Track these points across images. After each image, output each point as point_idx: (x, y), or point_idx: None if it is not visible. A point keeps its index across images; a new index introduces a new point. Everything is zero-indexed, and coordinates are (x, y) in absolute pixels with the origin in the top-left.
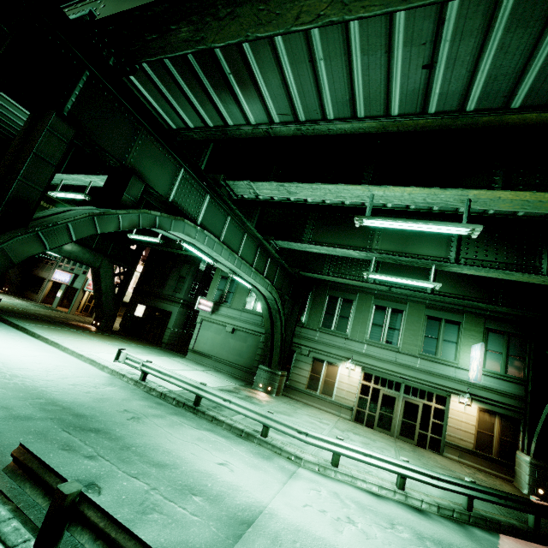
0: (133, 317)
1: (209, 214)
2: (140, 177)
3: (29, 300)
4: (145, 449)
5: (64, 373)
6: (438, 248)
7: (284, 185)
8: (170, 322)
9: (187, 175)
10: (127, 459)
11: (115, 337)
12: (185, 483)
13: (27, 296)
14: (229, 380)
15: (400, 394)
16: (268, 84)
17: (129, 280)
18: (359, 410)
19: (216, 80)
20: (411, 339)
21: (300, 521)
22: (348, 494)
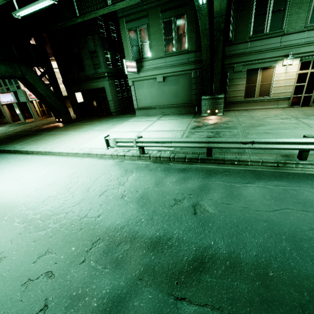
0: (78, 104)
1: None
2: None
3: (4, 125)
4: (281, 263)
5: (82, 183)
6: None
7: None
8: (108, 95)
9: None
10: (306, 312)
11: (80, 124)
12: None
13: (1, 122)
14: (182, 118)
15: None
16: None
17: (54, 76)
18: (295, 97)
19: None
20: None
21: None
22: None
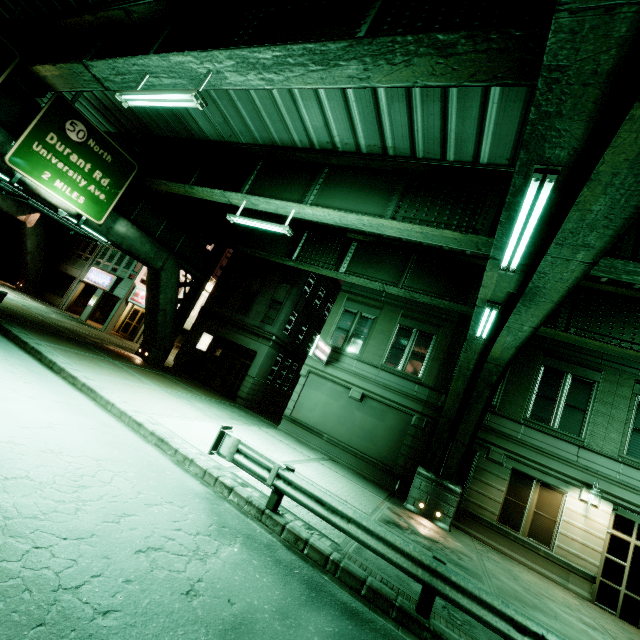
0: (194, 350)
1: None
2: None
3: (49, 305)
4: None
5: (116, 492)
6: None
7: None
8: (253, 367)
9: None
10: None
11: (173, 380)
12: None
13: (48, 299)
14: (366, 486)
15: None
16: None
17: (197, 295)
18: (605, 584)
19: None
20: None
21: None
22: None
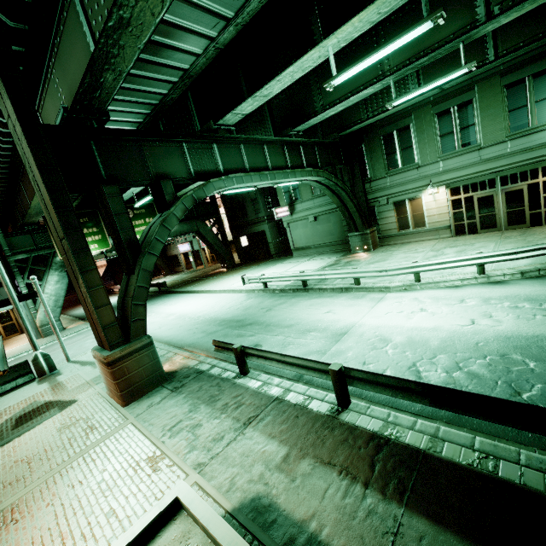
0: (242, 248)
1: (225, 158)
2: (166, 176)
3: (180, 273)
4: (279, 322)
5: (221, 305)
6: (460, 15)
7: (256, 95)
8: (268, 238)
9: (190, 145)
10: (270, 330)
11: (240, 269)
12: (305, 329)
13: (177, 271)
14: (331, 257)
15: (496, 189)
16: (183, 17)
17: (222, 225)
18: (457, 225)
19: (150, 49)
20: (492, 126)
21: (381, 322)
22: (427, 295)
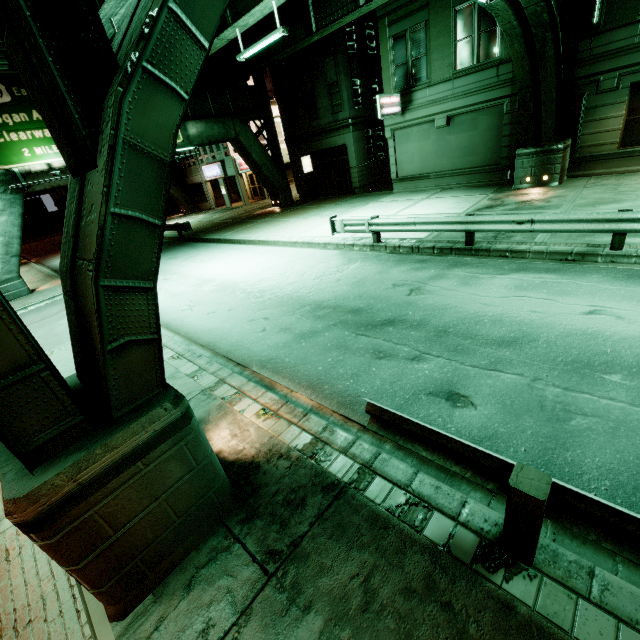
0: (304, 176)
1: None
2: None
3: (207, 211)
4: (467, 327)
5: (298, 269)
6: None
7: None
8: (350, 159)
9: None
10: (458, 348)
11: (304, 208)
12: (569, 358)
13: (202, 208)
14: (473, 194)
15: None
16: None
17: (274, 133)
18: None
19: None
20: None
21: None
22: None
